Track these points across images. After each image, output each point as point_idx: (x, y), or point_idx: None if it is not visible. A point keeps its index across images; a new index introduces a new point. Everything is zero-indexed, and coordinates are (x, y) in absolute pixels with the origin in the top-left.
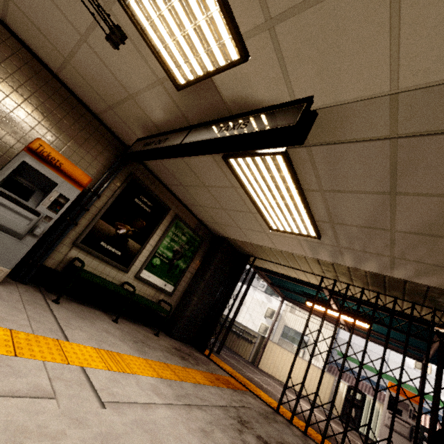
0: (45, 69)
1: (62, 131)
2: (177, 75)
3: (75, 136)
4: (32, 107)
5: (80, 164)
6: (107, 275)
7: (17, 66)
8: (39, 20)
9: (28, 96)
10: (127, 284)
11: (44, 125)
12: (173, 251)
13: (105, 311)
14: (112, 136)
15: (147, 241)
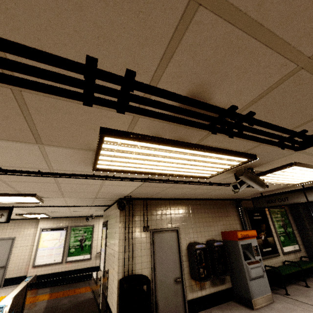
0: (202, 200)
1: (221, 217)
2: (296, 183)
3: (224, 214)
4: (211, 218)
5: (232, 223)
6: (275, 263)
7: (199, 208)
8: (213, 194)
9: (208, 215)
10: (288, 262)
11: (217, 221)
12: (281, 226)
13: (291, 282)
14: (228, 201)
15: (272, 232)
